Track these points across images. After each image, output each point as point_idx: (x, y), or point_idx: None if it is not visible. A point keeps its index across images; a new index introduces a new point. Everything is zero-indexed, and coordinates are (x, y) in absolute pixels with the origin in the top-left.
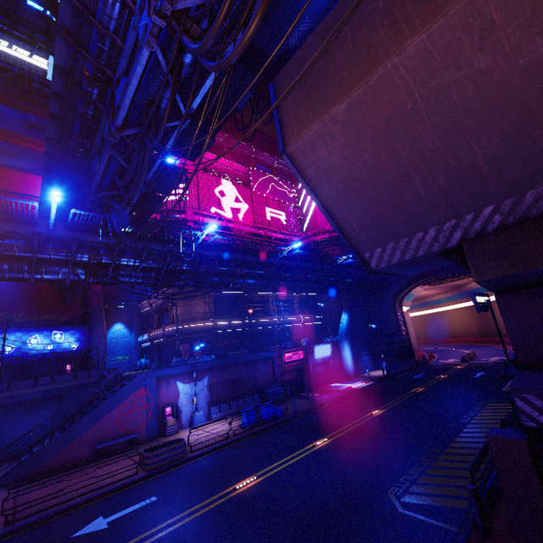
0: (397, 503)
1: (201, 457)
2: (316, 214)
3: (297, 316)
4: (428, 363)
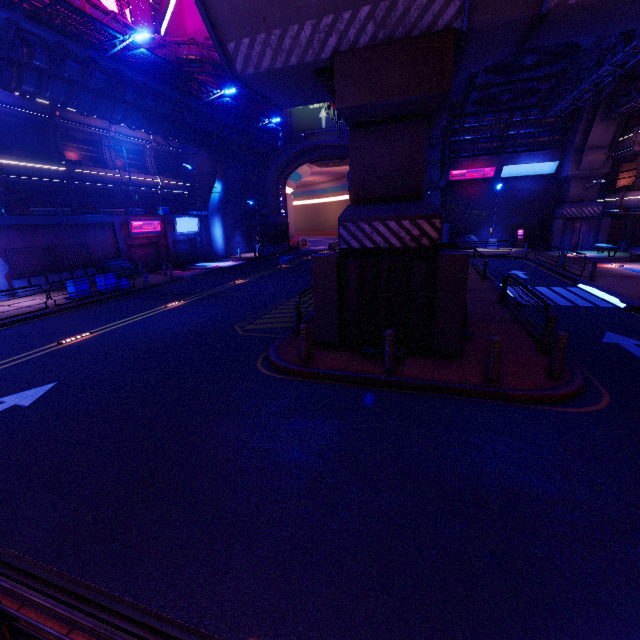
0: (240, 330)
1: (3, 328)
2: (182, 7)
3: (152, 178)
4: (300, 249)
